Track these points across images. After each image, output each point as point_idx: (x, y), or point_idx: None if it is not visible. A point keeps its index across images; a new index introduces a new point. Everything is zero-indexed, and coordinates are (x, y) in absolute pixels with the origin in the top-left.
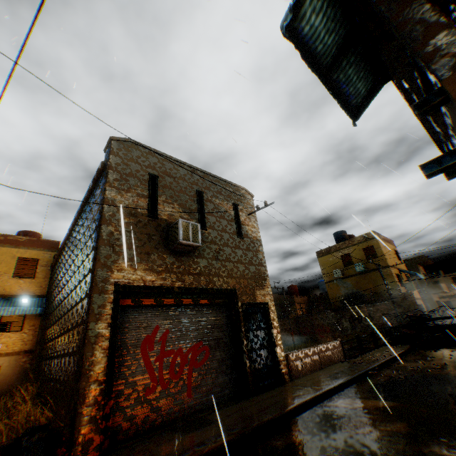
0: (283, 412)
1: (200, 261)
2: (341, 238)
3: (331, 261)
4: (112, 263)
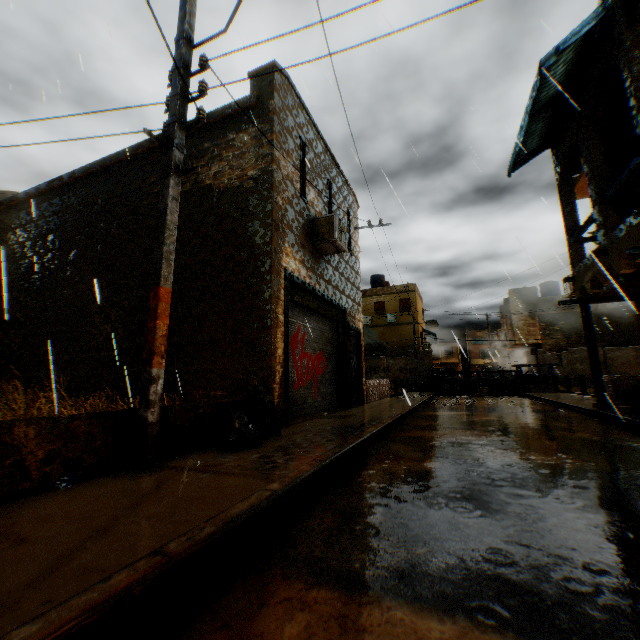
0: (405, 413)
1: (329, 268)
2: (379, 283)
3: (363, 306)
4: (282, 244)
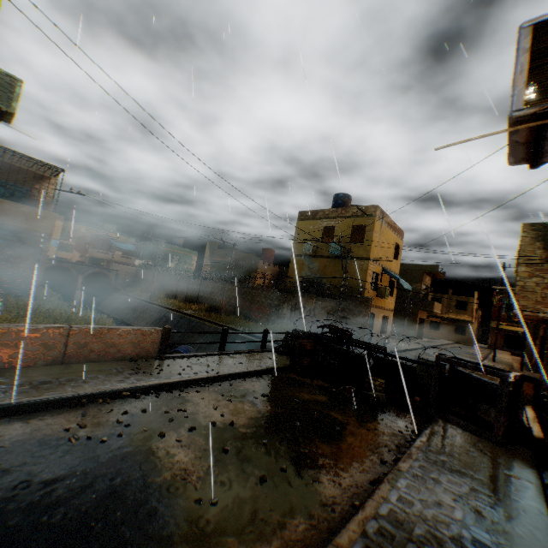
0: None
1: None
2: (340, 204)
3: (310, 231)
4: None
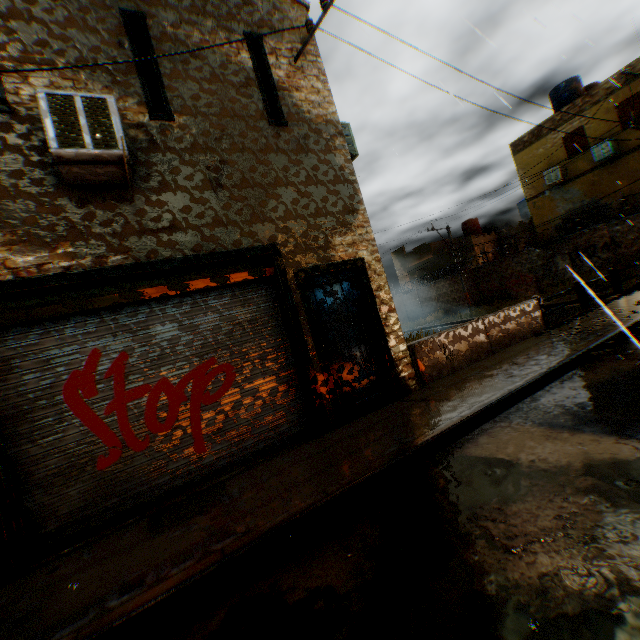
0: (351, 486)
1: (169, 198)
2: (566, 98)
3: (541, 156)
4: None
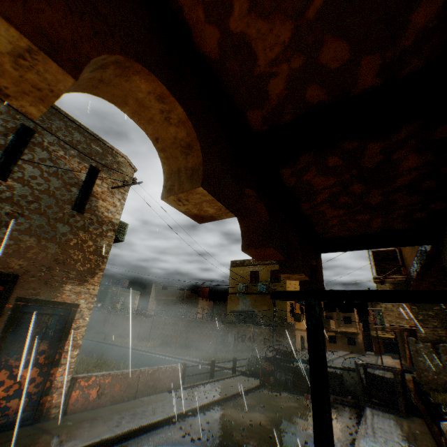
0: None
1: None
2: None
3: (241, 274)
4: None
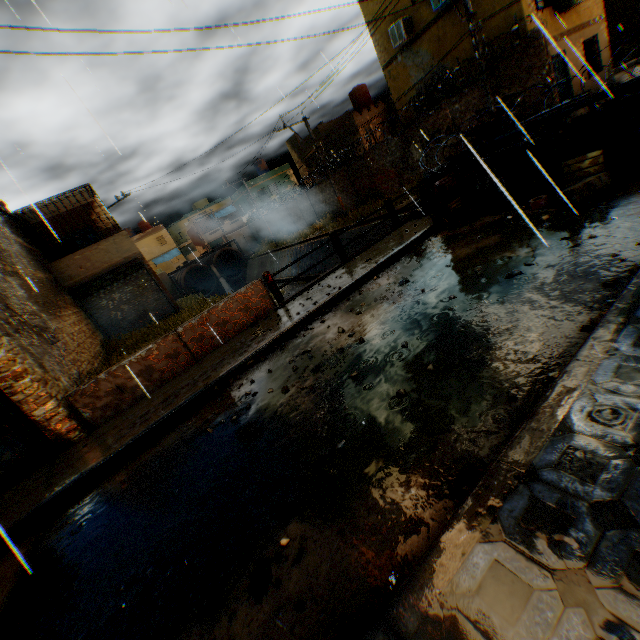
0: None
1: None
2: None
3: (386, 2)
4: None
